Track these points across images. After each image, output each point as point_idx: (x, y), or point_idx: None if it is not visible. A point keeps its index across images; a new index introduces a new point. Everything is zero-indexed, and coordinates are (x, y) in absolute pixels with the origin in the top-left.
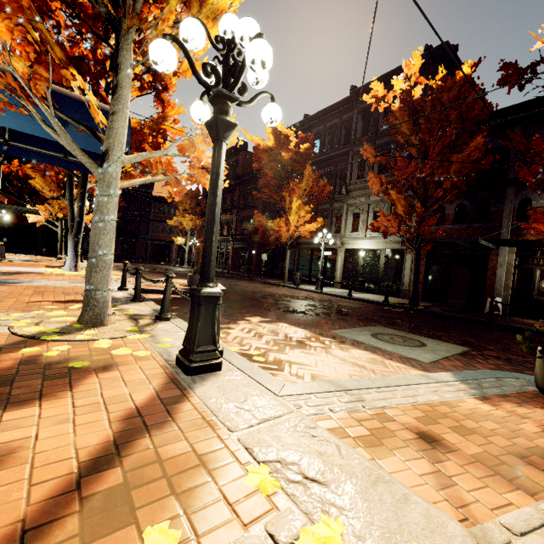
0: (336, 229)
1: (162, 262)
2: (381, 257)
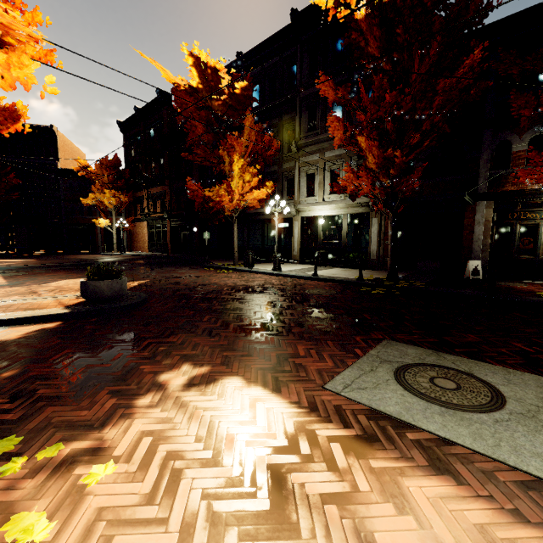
0: (288, 195)
1: (87, 250)
2: (343, 224)
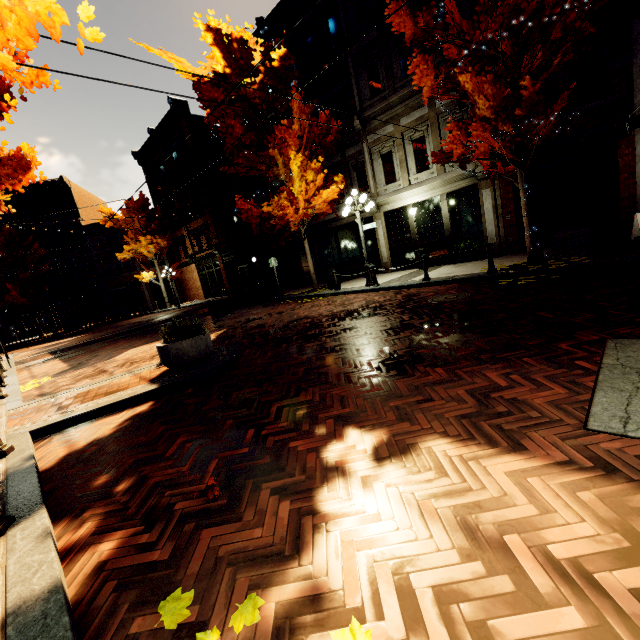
0: (361, 189)
1: (136, 312)
2: (442, 209)
